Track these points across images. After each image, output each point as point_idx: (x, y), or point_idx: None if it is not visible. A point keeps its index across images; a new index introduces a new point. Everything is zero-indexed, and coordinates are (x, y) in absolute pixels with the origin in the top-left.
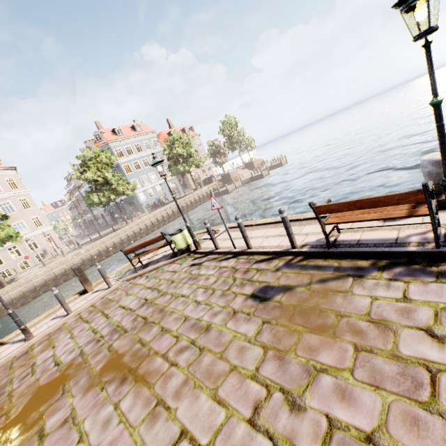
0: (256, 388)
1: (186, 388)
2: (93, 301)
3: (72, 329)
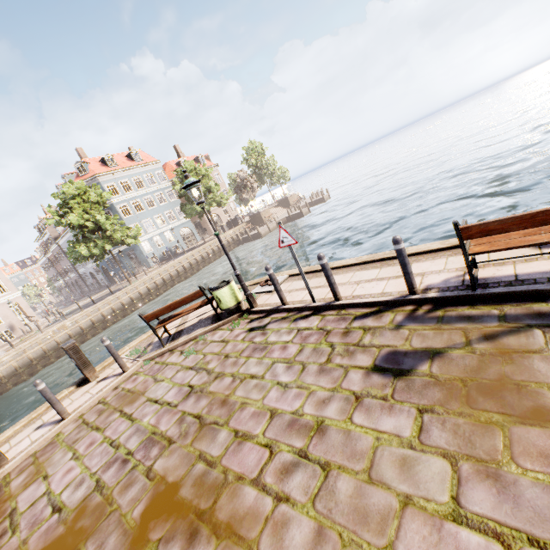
0: (477, 541)
1: (326, 547)
2: (102, 394)
3: (73, 443)
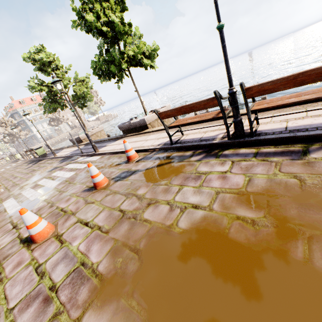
0: None
1: None
2: None
3: None
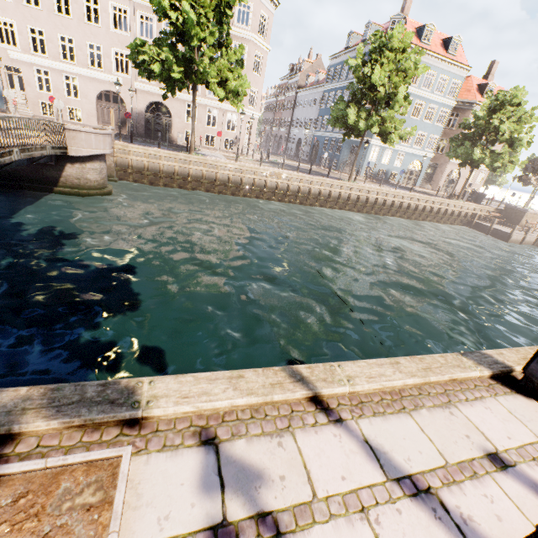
0: None
1: None
2: None
3: None
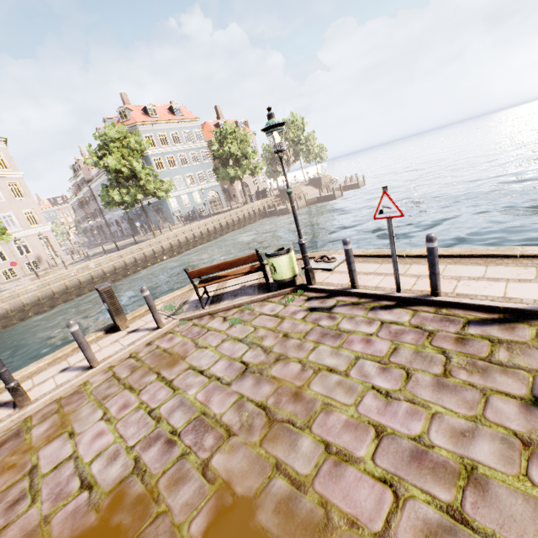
0: None
1: None
2: (134, 348)
3: (103, 399)
